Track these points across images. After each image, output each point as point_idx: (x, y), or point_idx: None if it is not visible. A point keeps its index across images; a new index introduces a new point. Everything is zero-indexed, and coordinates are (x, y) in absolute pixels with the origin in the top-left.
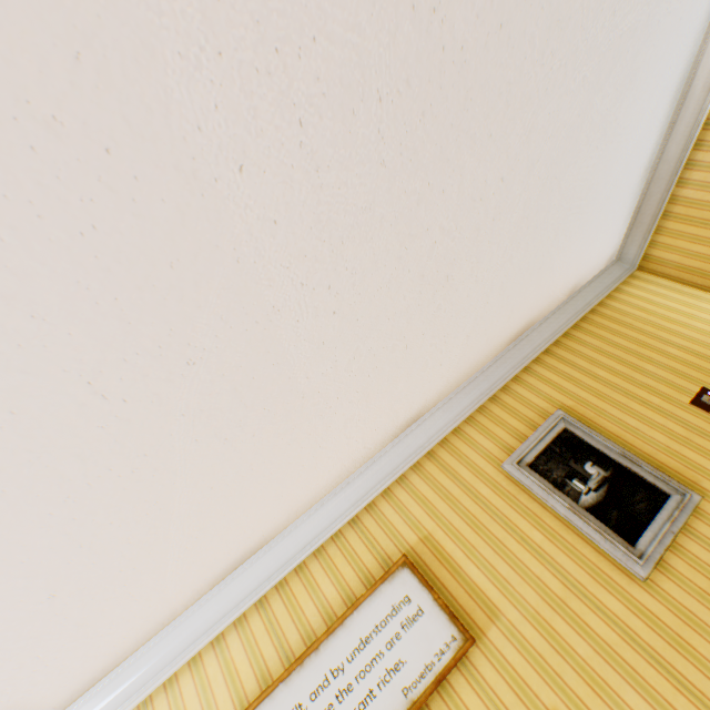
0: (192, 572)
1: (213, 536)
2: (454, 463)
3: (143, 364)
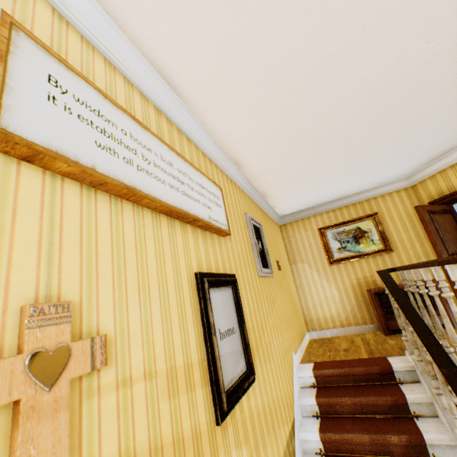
0: (181, 43)
1: (216, 56)
2: (235, 193)
3: (381, 3)
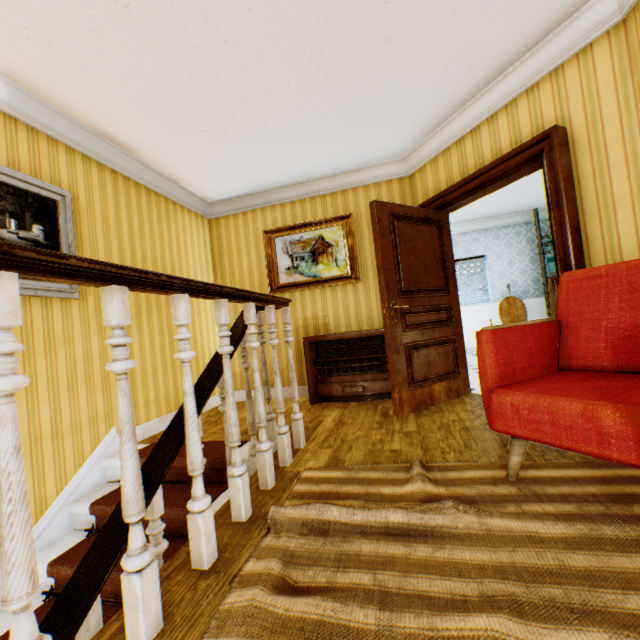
0: None
1: None
2: None
3: None
